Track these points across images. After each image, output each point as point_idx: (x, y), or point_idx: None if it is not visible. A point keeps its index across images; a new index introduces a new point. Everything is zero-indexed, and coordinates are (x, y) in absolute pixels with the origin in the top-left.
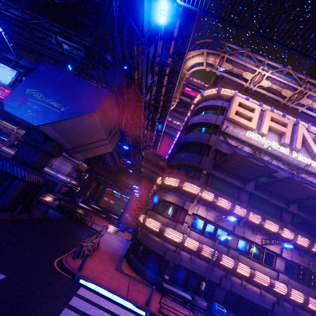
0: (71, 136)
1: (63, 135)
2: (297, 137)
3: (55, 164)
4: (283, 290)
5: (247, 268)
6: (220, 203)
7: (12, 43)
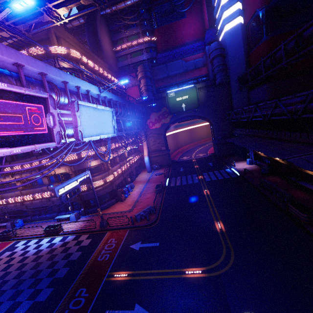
0: None
1: None
2: None
3: None
4: (40, 196)
5: (20, 198)
6: None
7: None
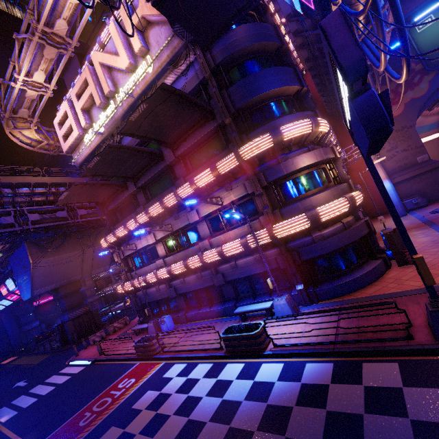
0: (61, 276)
1: (55, 281)
2: (99, 78)
3: None
4: (197, 262)
5: (164, 270)
6: (120, 235)
7: None
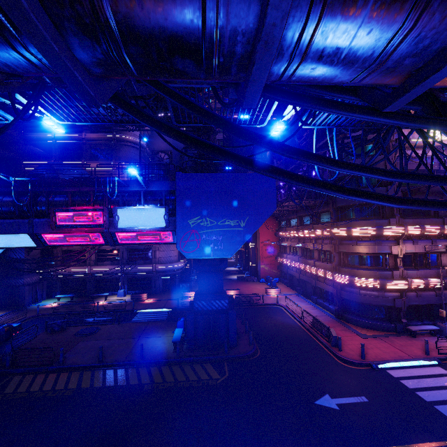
0: None
1: None
2: None
3: (161, 256)
4: None
5: None
6: (428, 232)
7: (141, 176)
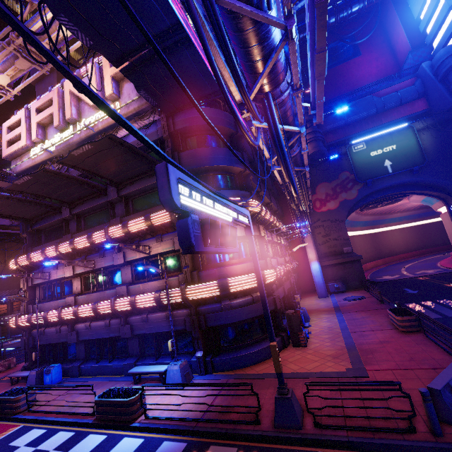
0: None
1: None
2: (65, 103)
3: None
4: (108, 307)
5: (70, 310)
6: (34, 259)
7: None
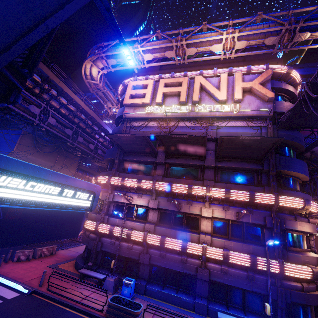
0: None
1: None
2: (193, 89)
3: None
4: (198, 250)
5: (156, 237)
6: (127, 184)
7: None
